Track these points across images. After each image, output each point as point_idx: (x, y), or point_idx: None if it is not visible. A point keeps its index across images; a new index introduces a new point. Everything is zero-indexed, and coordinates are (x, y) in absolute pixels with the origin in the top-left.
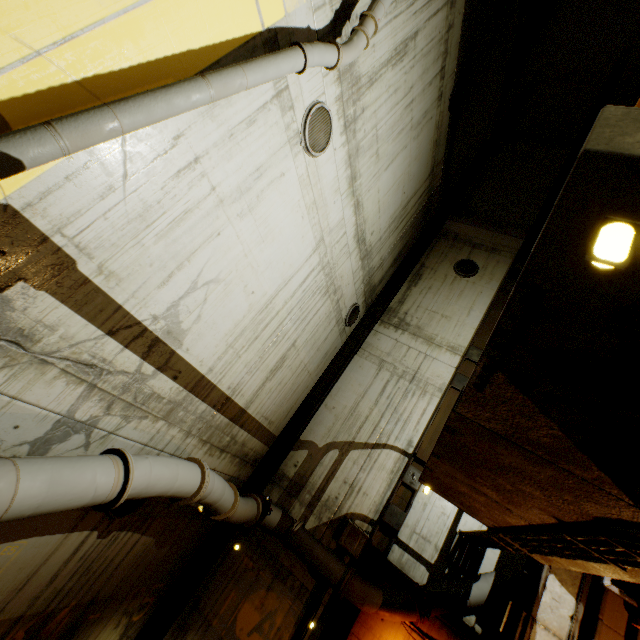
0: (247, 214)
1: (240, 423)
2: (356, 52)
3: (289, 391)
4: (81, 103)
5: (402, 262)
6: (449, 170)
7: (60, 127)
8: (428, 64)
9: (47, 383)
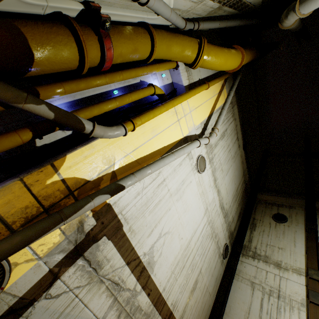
0: (179, 199)
1: None
2: (213, 138)
3: (200, 308)
4: (135, 166)
5: (242, 217)
6: (250, 172)
7: (136, 174)
8: (232, 137)
9: (99, 295)
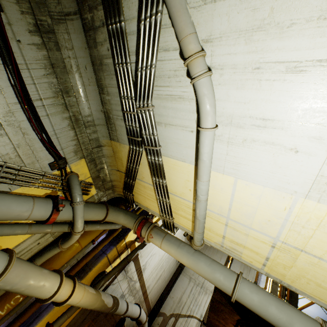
0: None
1: (145, 301)
2: None
3: (159, 288)
4: None
5: None
6: None
7: None
8: None
9: (125, 283)
